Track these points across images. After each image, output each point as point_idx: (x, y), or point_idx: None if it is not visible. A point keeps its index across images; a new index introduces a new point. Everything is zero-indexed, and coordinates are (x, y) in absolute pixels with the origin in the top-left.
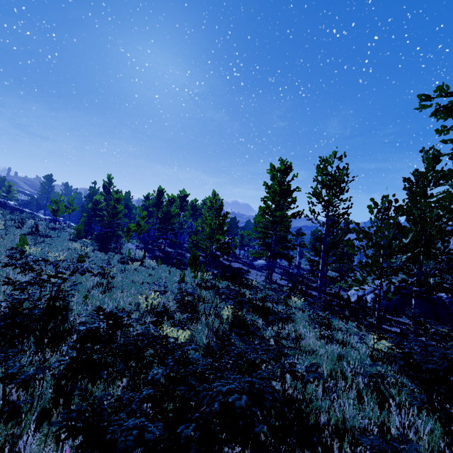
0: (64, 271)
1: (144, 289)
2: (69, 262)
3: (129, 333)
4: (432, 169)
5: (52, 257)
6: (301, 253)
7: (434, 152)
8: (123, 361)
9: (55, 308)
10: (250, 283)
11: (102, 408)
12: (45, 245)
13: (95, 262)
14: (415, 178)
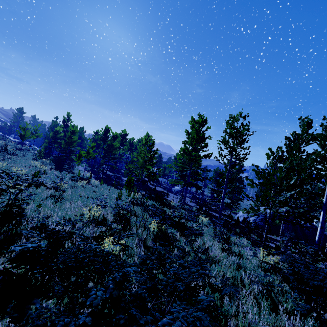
0: (21, 183)
1: (89, 202)
2: (27, 177)
3: (73, 238)
4: (306, 132)
5: (15, 171)
6: (205, 184)
7: (308, 120)
8: (62, 279)
9: (11, 213)
10: (169, 203)
11: (36, 324)
12: (11, 161)
13: (51, 178)
14: (293, 137)
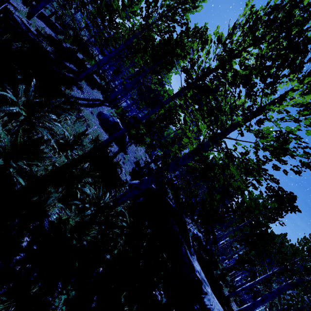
0: None
1: None
2: None
3: None
4: None
5: None
6: None
7: None
8: None
9: None
10: None
11: None
12: None
13: None
14: None
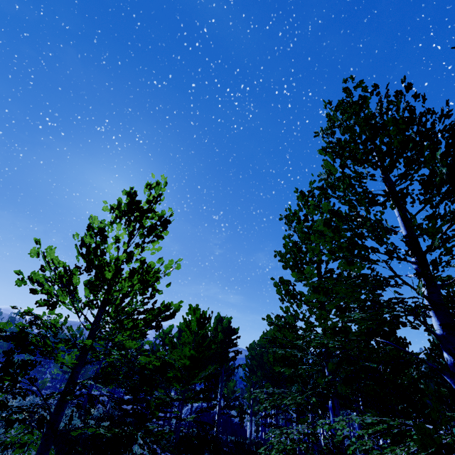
0: None
1: None
2: None
3: None
4: None
5: None
6: None
7: None
8: None
9: None
10: None
11: None
12: None
13: None
14: None
